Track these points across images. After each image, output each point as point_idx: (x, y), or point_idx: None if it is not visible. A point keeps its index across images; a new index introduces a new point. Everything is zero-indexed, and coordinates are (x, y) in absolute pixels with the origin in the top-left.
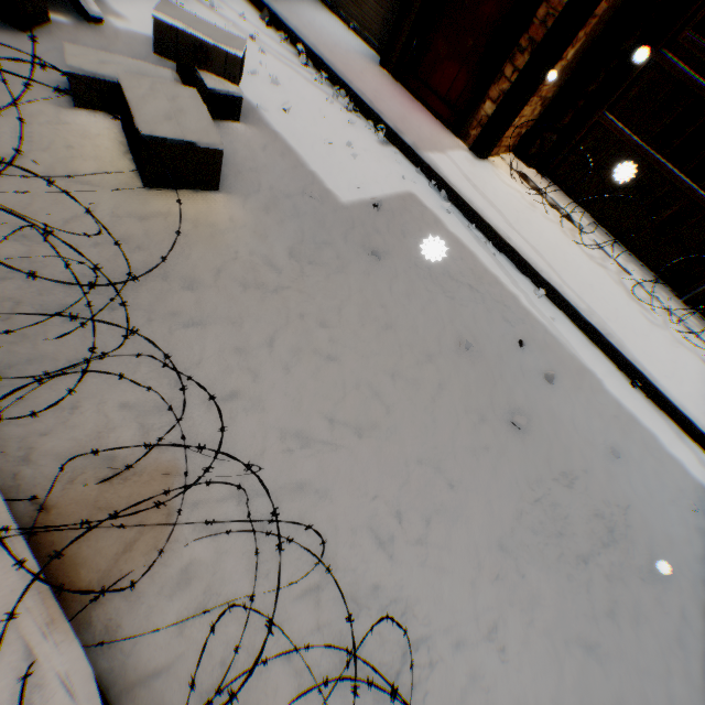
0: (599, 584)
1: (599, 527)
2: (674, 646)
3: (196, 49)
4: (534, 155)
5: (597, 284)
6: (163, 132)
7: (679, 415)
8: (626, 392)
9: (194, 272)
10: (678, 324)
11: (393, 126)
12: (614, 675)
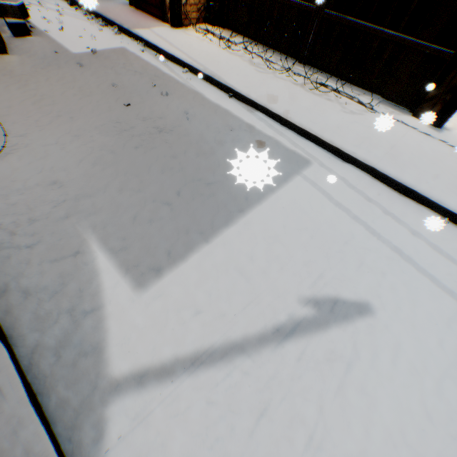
0: (135, 141)
1: (153, 130)
2: (170, 158)
3: (1, 8)
4: (214, 19)
5: (226, 62)
6: None
7: (251, 102)
8: (222, 99)
9: None
10: (288, 73)
11: (119, 24)
12: (120, 158)
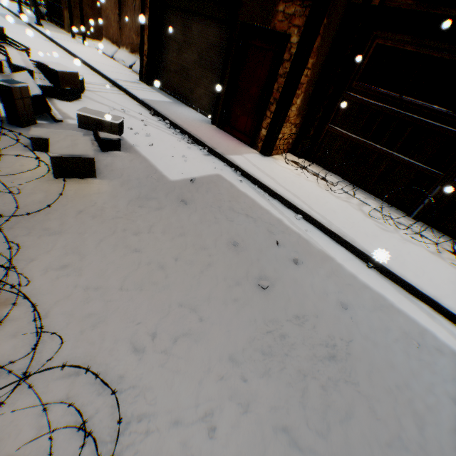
0: (315, 391)
1: (323, 352)
2: (387, 447)
3: (97, 122)
4: (300, 152)
5: (340, 210)
6: (62, 152)
7: (404, 283)
8: (362, 271)
9: (66, 212)
10: (407, 230)
11: (211, 146)
12: None
